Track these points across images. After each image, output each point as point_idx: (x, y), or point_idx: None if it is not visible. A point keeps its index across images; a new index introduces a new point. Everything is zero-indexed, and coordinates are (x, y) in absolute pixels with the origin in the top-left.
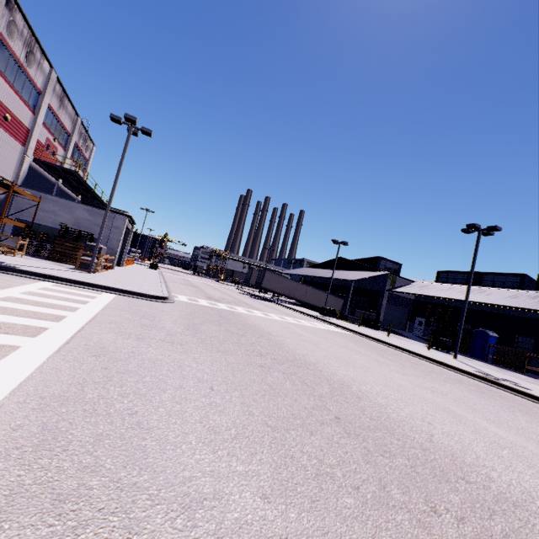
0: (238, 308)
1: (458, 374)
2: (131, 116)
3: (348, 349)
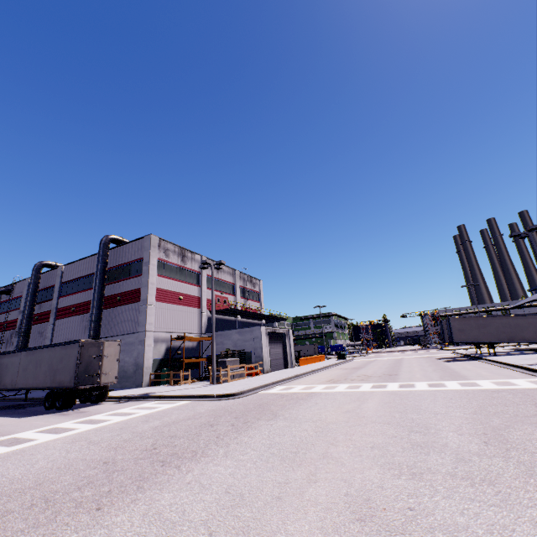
0: (341, 386)
1: None
2: (204, 261)
3: (395, 426)
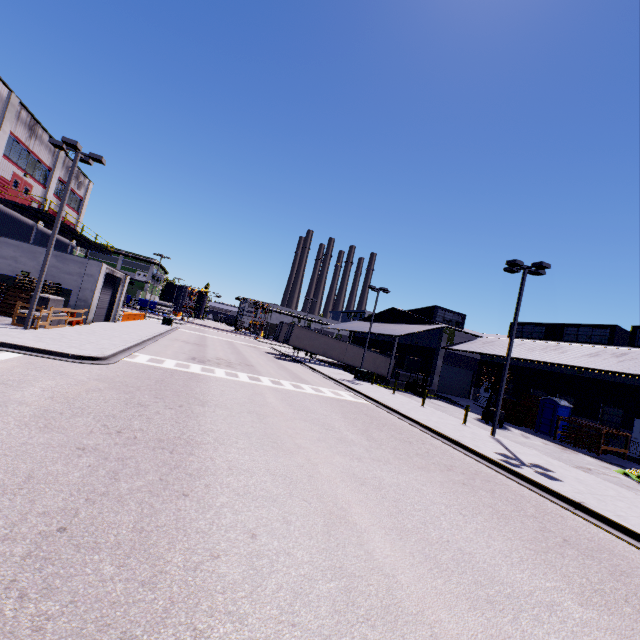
0: (219, 371)
1: (468, 457)
2: (71, 140)
3: (313, 424)
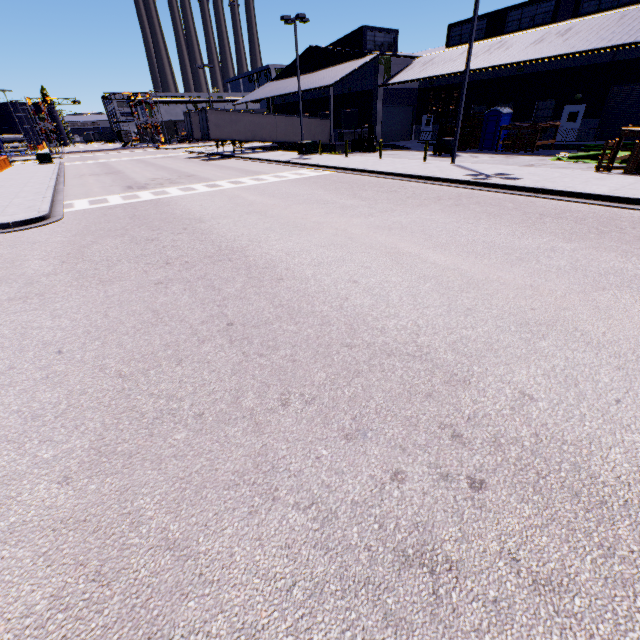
0: (171, 190)
1: (445, 187)
2: None
3: (309, 204)
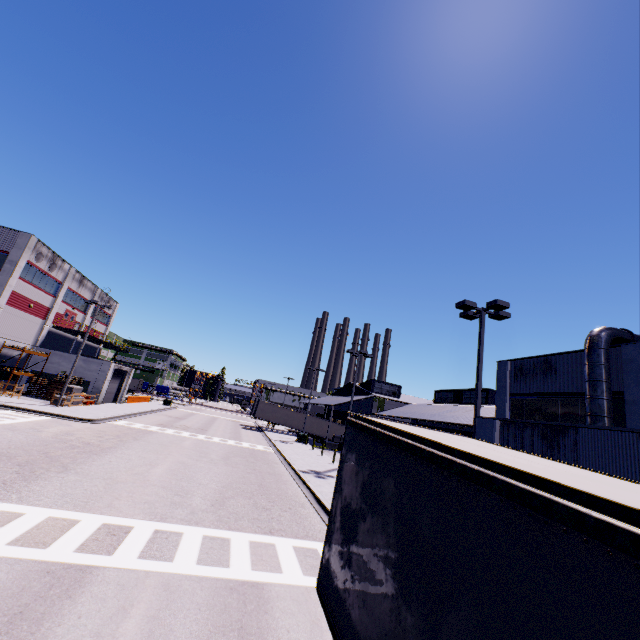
0: (170, 430)
1: (285, 470)
2: (95, 301)
3: (196, 451)
